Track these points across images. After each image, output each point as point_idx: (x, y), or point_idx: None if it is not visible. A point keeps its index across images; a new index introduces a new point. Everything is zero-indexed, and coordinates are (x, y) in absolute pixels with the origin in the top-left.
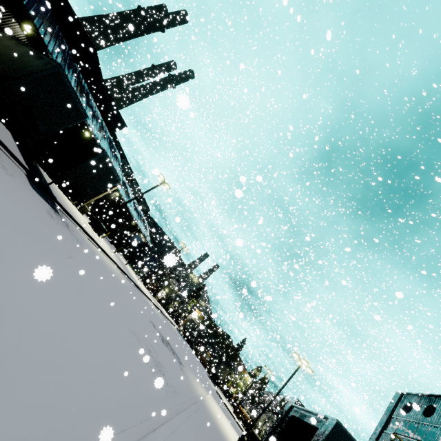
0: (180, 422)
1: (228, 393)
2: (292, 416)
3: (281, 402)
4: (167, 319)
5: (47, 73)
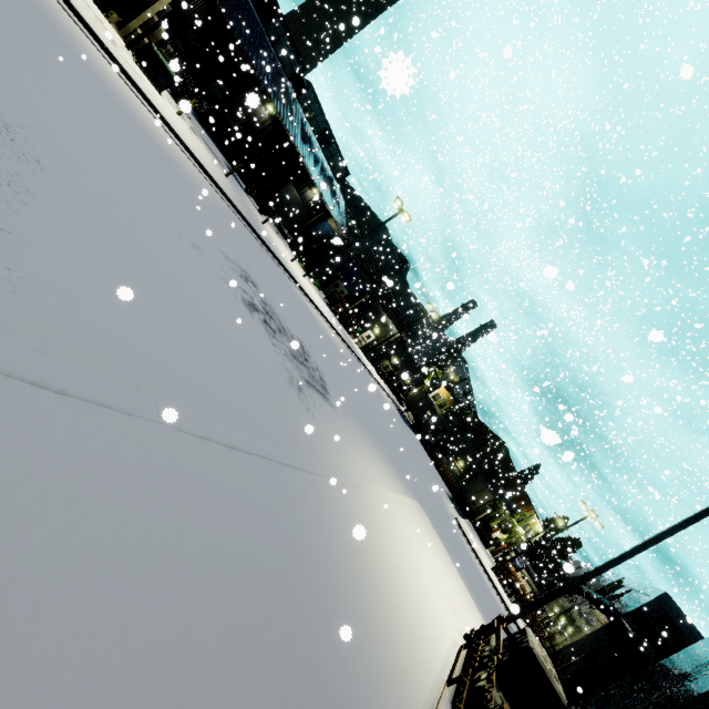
0: None
1: (488, 535)
2: None
3: (612, 586)
4: (370, 375)
5: None
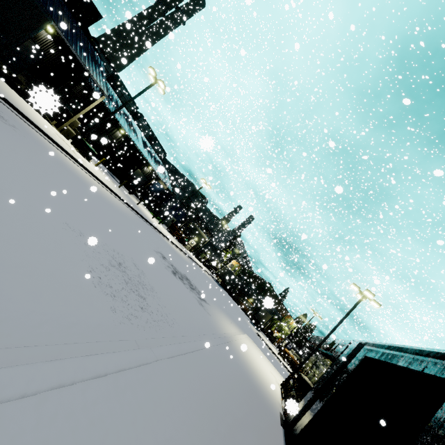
0: (105, 369)
1: (272, 336)
2: (365, 358)
3: (331, 344)
4: (199, 266)
5: None
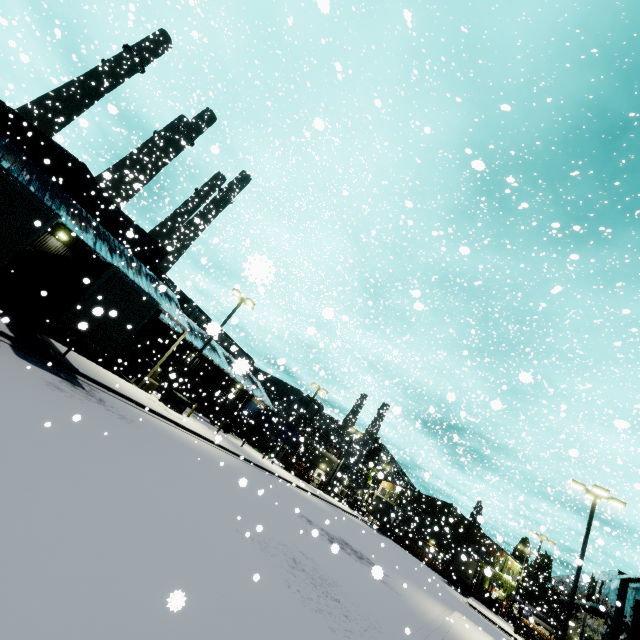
0: None
1: (491, 601)
2: (637, 603)
3: (591, 586)
4: (341, 510)
5: None
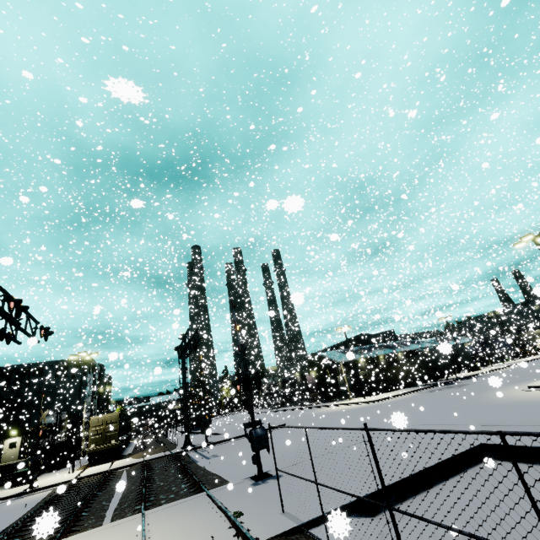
0: None
1: None
2: None
3: None
4: None
5: (434, 354)
